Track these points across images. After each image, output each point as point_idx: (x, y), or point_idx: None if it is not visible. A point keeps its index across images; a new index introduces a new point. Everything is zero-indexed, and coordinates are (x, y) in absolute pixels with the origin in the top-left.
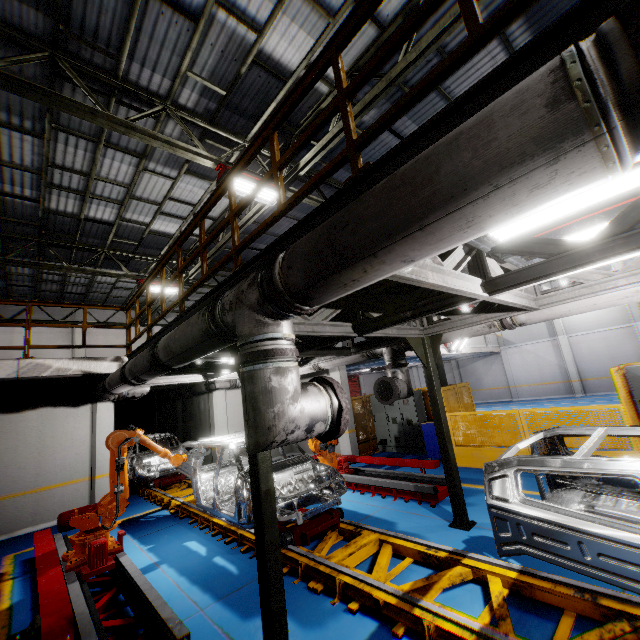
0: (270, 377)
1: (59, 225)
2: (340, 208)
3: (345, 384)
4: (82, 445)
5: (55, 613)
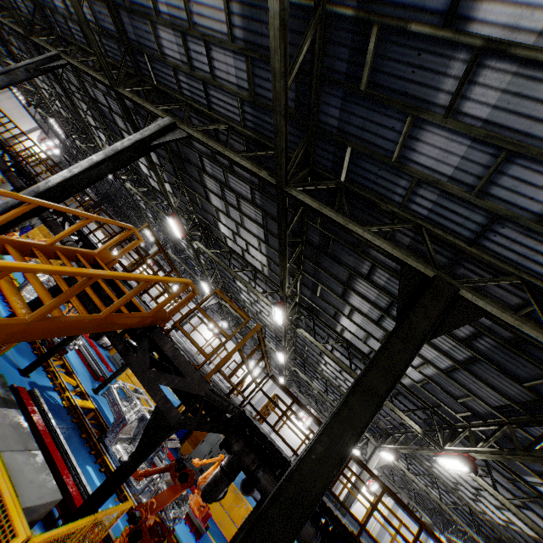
0: None
1: (10, 46)
2: (5, 148)
3: None
4: None
5: None
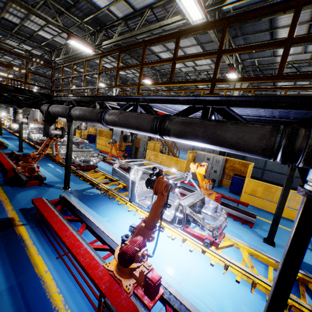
0: None
1: None
2: None
3: (41, 113)
4: None
5: None
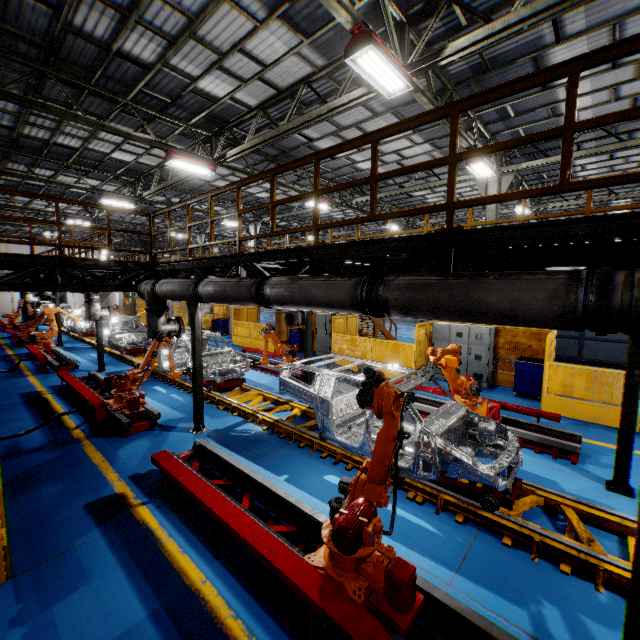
0: (27, 296)
1: None
2: None
3: (121, 293)
4: (10, 301)
5: (5, 324)
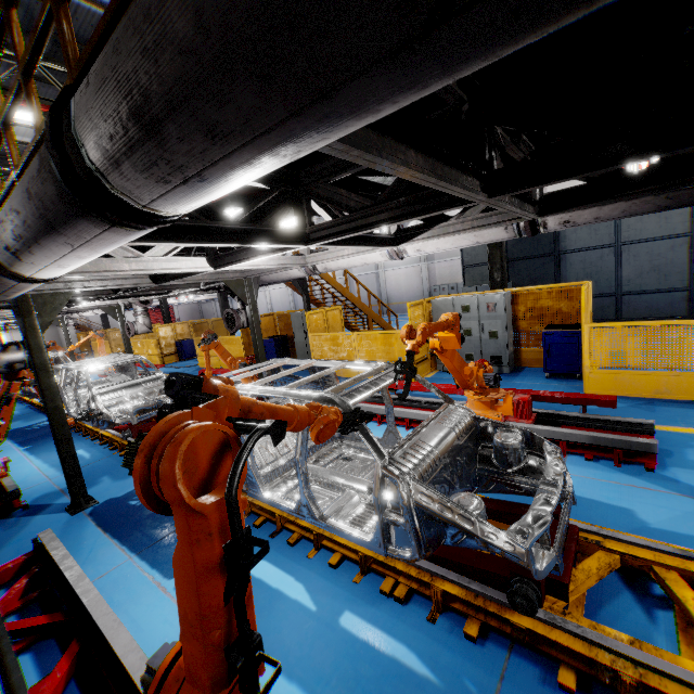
0: None
1: None
2: None
3: (71, 327)
4: None
5: None
